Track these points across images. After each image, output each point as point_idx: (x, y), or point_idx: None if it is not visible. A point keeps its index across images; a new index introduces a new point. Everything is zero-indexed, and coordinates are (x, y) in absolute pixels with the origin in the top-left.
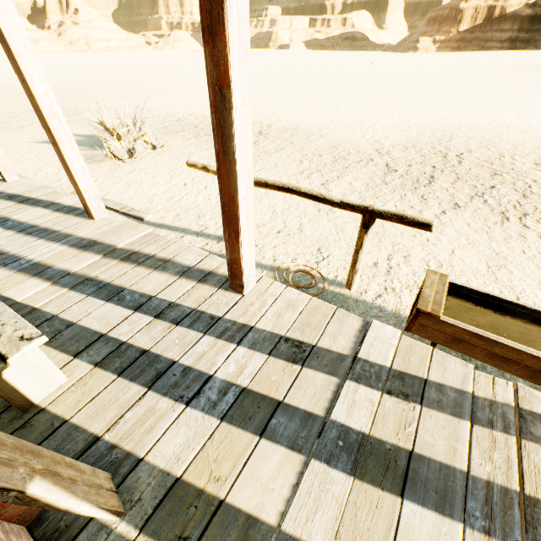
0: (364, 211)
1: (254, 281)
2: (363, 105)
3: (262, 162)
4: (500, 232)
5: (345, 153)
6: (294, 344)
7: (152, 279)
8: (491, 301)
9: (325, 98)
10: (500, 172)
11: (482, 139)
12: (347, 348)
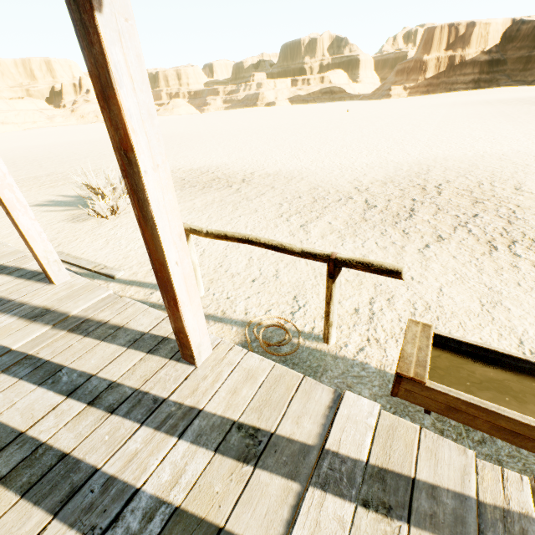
0: (327, 260)
1: (210, 348)
2: (342, 147)
3: (242, 208)
4: (489, 264)
5: (324, 193)
6: (248, 433)
7: (98, 352)
8: (486, 354)
9: (307, 144)
10: (481, 200)
11: (459, 169)
12: (313, 435)
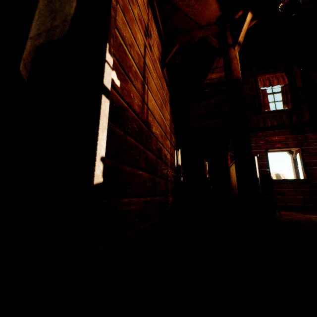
0: None
1: None
2: None
3: None
4: None
5: None
6: None
7: None
8: None
9: None
10: None
11: None
12: None
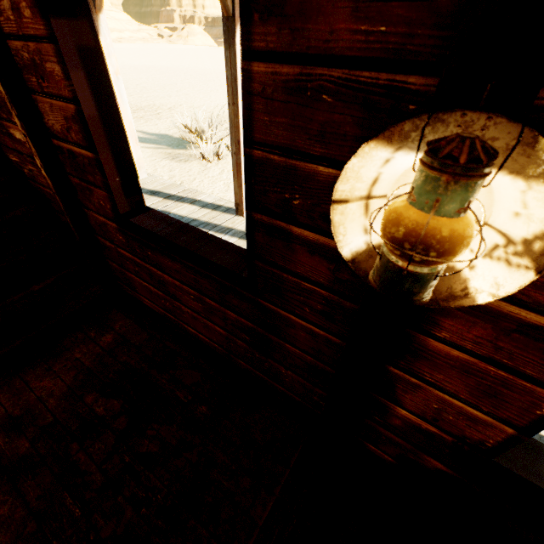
0: None
1: None
2: None
3: None
4: None
5: None
6: None
7: None
8: None
9: None
10: None
11: None
12: None
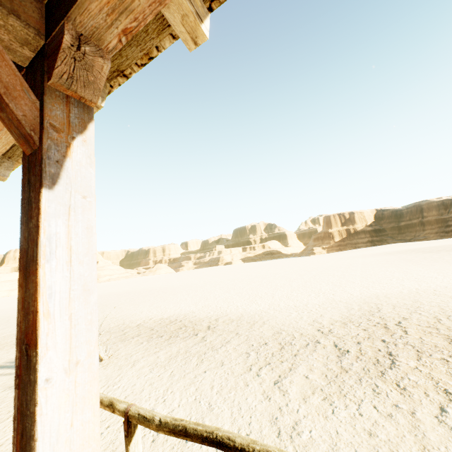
0: None
1: None
2: (291, 291)
3: (208, 361)
4: None
5: (289, 337)
6: None
7: None
8: None
9: (261, 290)
10: None
11: (405, 305)
12: None
